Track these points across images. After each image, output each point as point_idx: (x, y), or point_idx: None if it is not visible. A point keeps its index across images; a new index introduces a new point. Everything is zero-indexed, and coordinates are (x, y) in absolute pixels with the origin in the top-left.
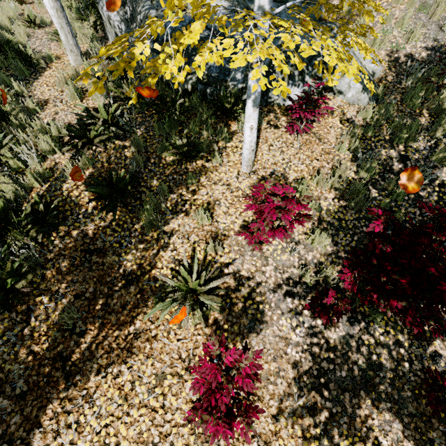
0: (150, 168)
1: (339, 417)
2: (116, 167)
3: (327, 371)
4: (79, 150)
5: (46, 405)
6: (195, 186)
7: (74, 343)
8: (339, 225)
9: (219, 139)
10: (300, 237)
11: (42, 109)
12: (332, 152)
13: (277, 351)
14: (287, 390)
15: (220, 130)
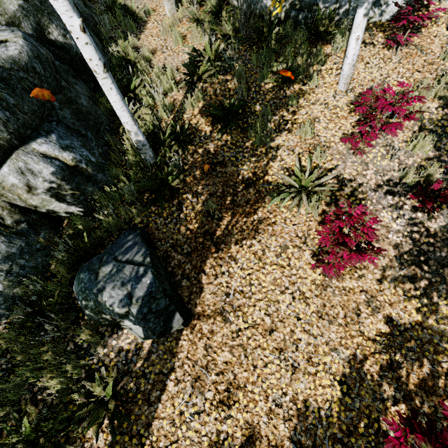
0: (252, 96)
1: (437, 285)
2: (222, 98)
3: (427, 252)
4: (191, 86)
5: (205, 261)
6: (296, 107)
7: (215, 225)
8: (442, 132)
9: (314, 62)
10: (400, 145)
11: (153, 56)
12: (436, 63)
13: (379, 236)
14: (389, 264)
15: (317, 53)
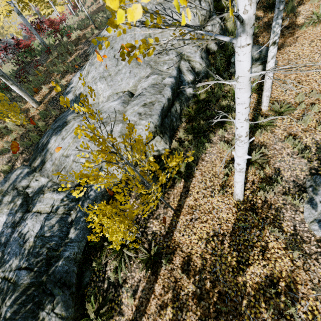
0: None
1: None
2: (266, 2)
3: None
4: None
5: None
6: None
7: None
8: None
9: None
10: None
11: None
12: None
13: None
14: None
15: None
